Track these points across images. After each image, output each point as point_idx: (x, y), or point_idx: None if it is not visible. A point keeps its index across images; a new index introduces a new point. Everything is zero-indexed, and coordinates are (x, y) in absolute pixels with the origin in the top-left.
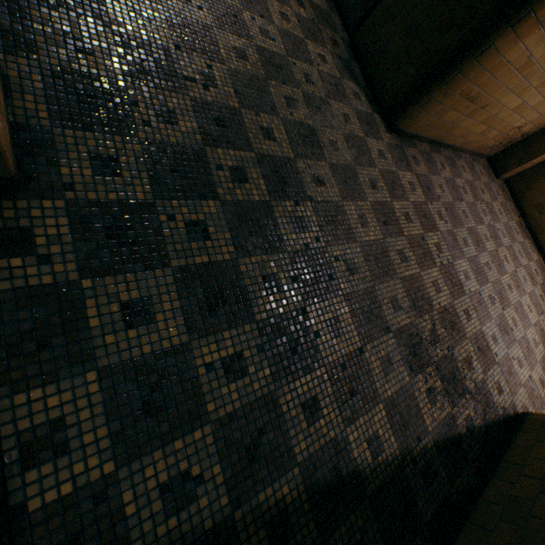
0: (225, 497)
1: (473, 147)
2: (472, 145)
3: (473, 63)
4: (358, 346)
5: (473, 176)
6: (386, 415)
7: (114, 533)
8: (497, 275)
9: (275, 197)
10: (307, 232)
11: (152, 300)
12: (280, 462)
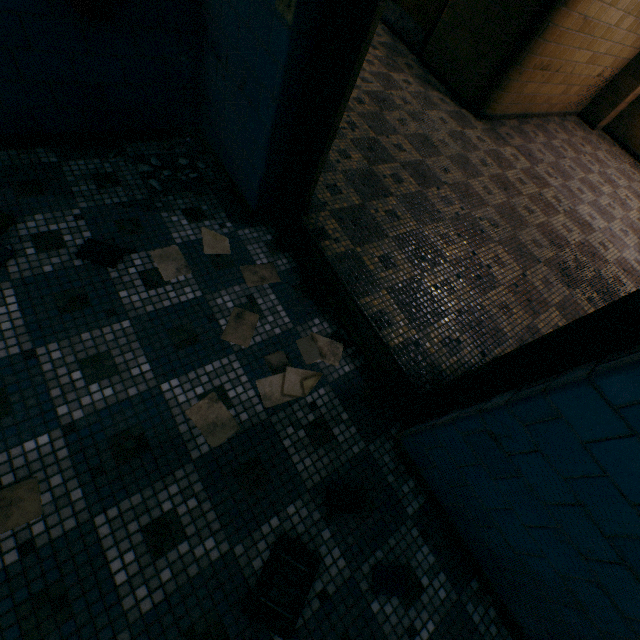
0: (475, 351)
1: (558, 109)
2: (556, 107)
3: (537, 42)
4: (520, 273)
5: (568, 135)
6: (559, 315)
7: (430, 360)
8: (623, 213)
9: (423, 187)
10: (453, 206)
11: (390, 255)
12: (498, 337)
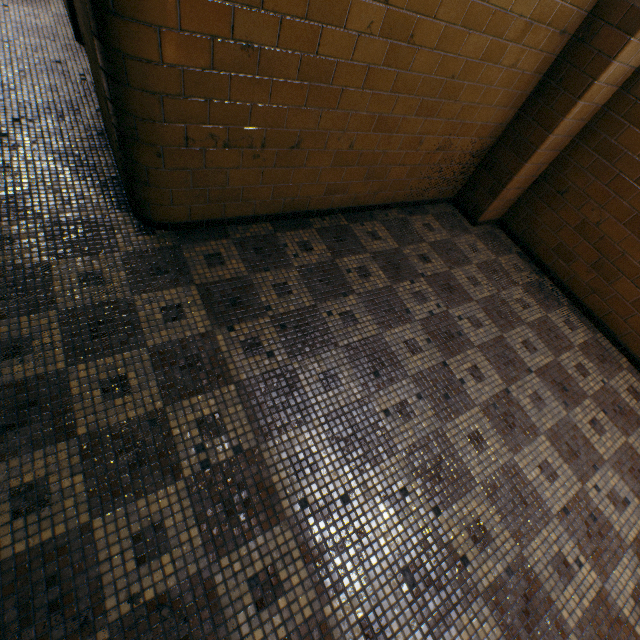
0: None
1: (389, 198)
2: (380, 196)
3: (134, 94)
4: None
5: (404, 239)
6: None
7: None
8: (436, 422)
9: None
10: None
11: None
12: None
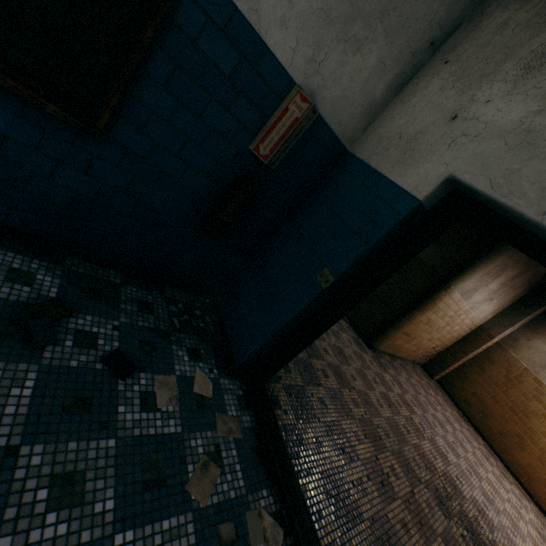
0: None
1: (411, 358)
2: (411, 356)
3: (405, 320)
4: (410, 488)
5: (418, 377)
6: None
7: None
8: (464, 452)
9: (340, 386)
10: (360, 408)
11: (321, 438)
12: None
